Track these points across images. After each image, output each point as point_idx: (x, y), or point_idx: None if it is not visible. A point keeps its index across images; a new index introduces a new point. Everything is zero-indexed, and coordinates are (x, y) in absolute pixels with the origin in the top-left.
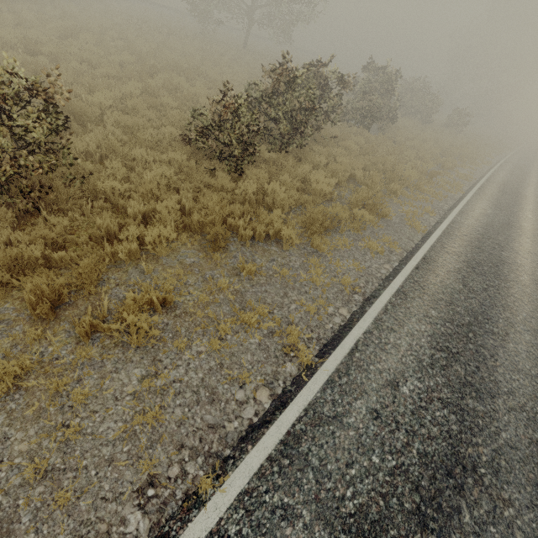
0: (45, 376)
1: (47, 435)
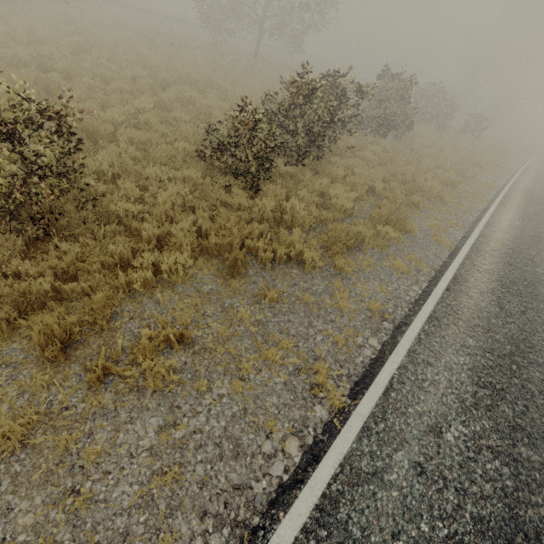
0: (54, 429)
1: (55, 504)
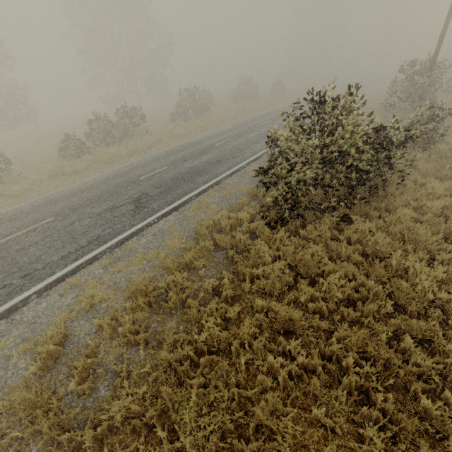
0: None
1: None
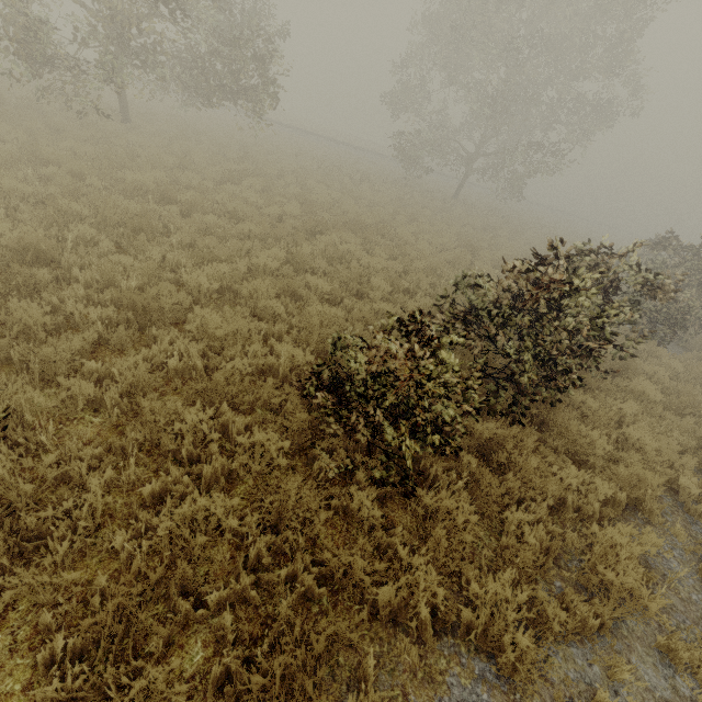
0: None
1: None
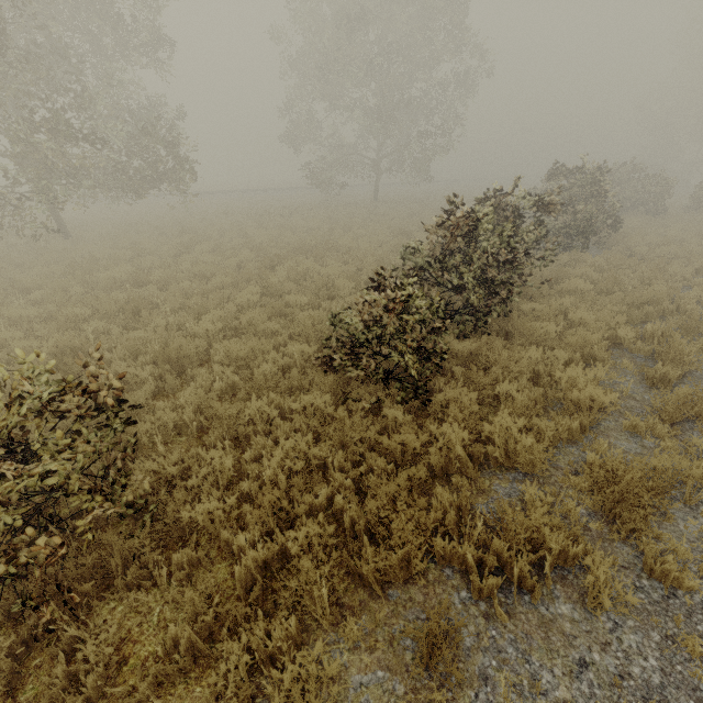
0: None
1: None
